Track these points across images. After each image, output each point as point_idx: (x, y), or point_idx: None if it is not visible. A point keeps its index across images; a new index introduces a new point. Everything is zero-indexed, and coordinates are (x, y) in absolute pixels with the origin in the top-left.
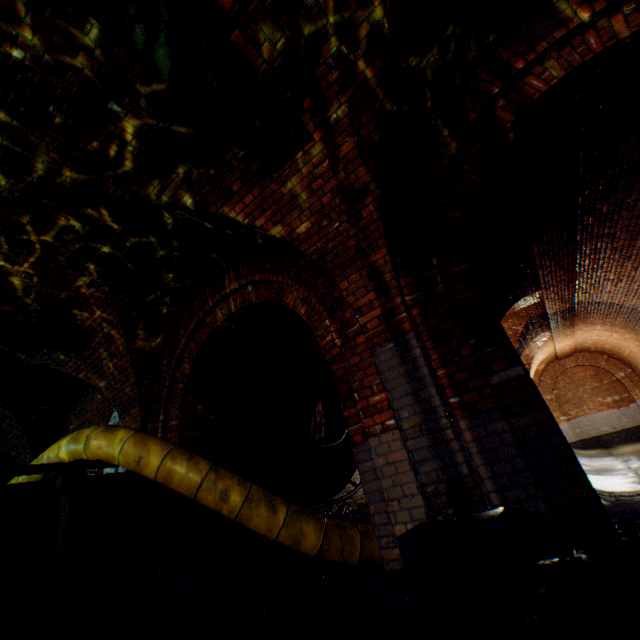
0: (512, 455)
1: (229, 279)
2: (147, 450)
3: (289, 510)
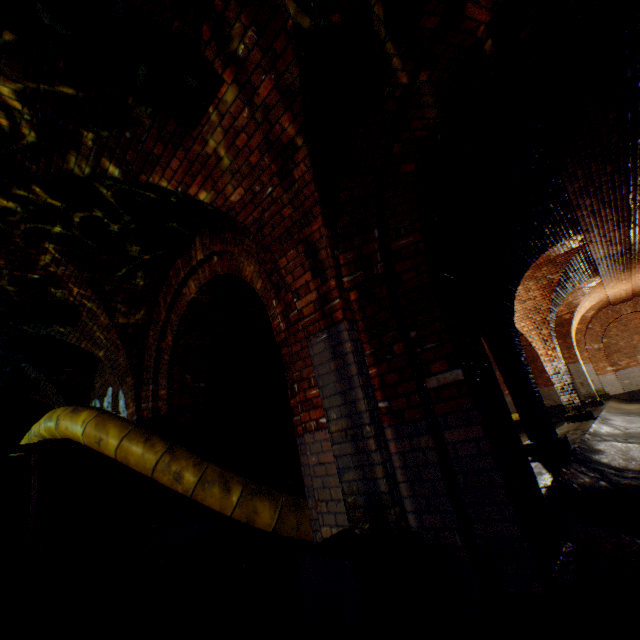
0: (434, 477)
1: (196, 249)
2: (106, 432)
3: (244, 490)
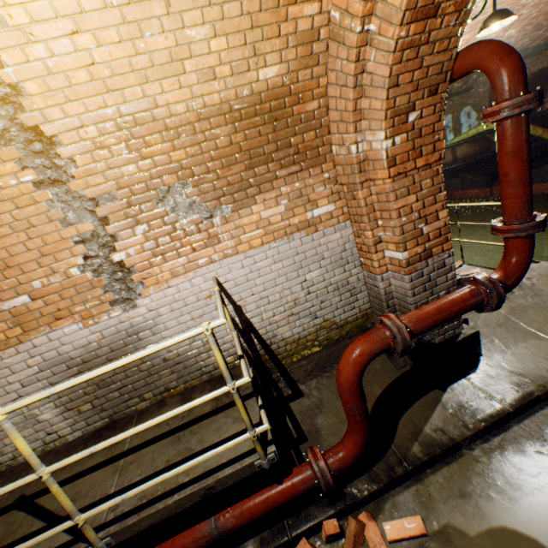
0: None
1: (541, 56)
2: None
3: None
